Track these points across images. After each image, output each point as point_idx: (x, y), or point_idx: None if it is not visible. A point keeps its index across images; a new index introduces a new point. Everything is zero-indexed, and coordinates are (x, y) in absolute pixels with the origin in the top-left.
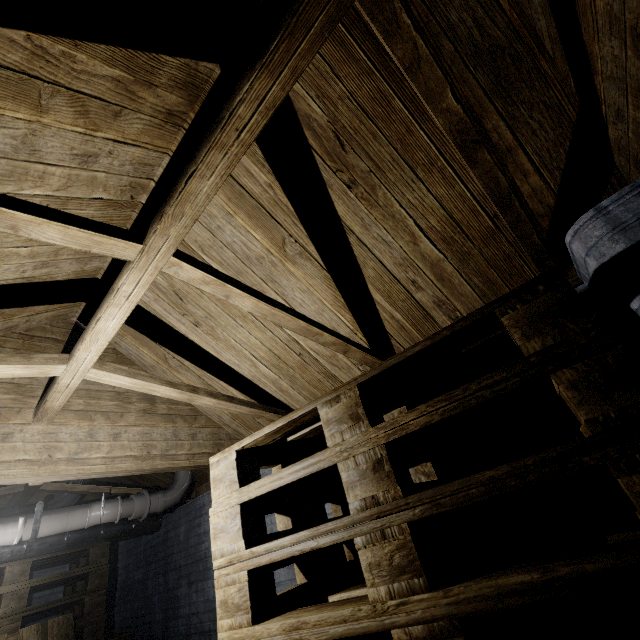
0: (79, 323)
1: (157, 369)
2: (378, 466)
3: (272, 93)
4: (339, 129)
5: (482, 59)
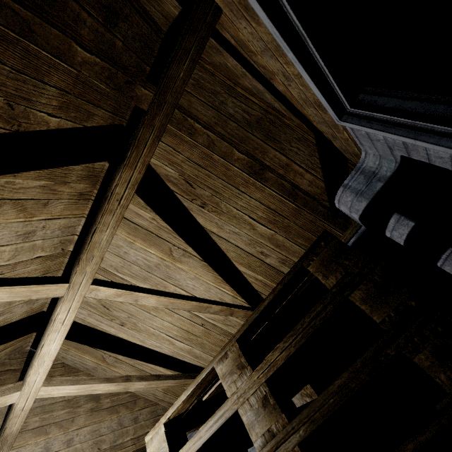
0: (32, 350)
1: (98, 369)
2: (265, 402)
3: (134, 177)
4: (187, 177)
5: (254, 126)
